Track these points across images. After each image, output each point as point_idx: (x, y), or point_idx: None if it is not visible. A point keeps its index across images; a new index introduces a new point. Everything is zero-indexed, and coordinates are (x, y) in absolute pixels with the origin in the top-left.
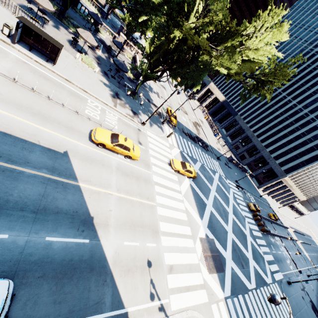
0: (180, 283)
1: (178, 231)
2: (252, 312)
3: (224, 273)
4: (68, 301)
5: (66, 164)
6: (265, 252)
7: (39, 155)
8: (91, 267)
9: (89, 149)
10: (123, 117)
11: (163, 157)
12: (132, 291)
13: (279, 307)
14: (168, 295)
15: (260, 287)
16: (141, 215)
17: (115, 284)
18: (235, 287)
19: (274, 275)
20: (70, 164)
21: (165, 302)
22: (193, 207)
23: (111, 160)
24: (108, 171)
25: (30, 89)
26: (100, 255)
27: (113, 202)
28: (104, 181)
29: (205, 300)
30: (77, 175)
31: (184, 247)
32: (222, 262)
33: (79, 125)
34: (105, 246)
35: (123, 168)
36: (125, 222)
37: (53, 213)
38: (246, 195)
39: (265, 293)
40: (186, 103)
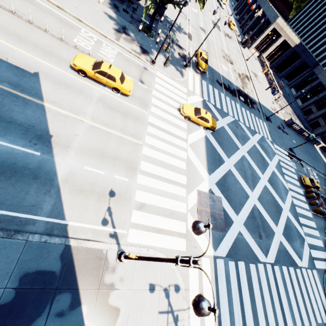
0: (149, 222)
1: (166, 176)
2: (255, 283)
3: (224, 234)
4: (1, 195)
5: (34, 83)
6: (310, 235)
7: (4, 70)
8: (36, 175)
9: (67, 75)
10: (127, 52)
11: (172, 102)
12: (80, 210)
13: (309, 295)
14: (127, 228)
15: (281, 265)
16: (117, 149)
17: (60, 198)
18: (236, 252)
19: (315, 261)
20: (38, 85)
21: (120, 232)
22: (200, 160)
23: (93, 90)
24: (85, 100)
25: (10, 10)
26: (50, 169)
27: (83, 129)
28: (77, 107)
29: (181, 249)
30: (44, 95)
31: (170, 193)
32: (226, 223)
33: (62, 52)
34: (58, 163)
35: (108, 101)
36: (93, 150)
37: (5, 122)
38: (304, 168)
39: (288, 274)
40: (236, 51)
